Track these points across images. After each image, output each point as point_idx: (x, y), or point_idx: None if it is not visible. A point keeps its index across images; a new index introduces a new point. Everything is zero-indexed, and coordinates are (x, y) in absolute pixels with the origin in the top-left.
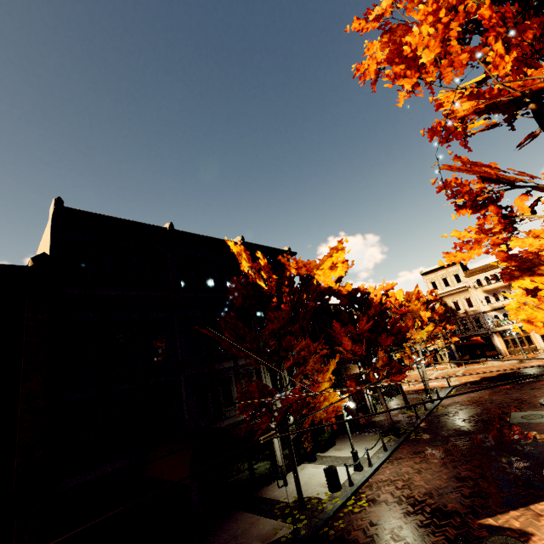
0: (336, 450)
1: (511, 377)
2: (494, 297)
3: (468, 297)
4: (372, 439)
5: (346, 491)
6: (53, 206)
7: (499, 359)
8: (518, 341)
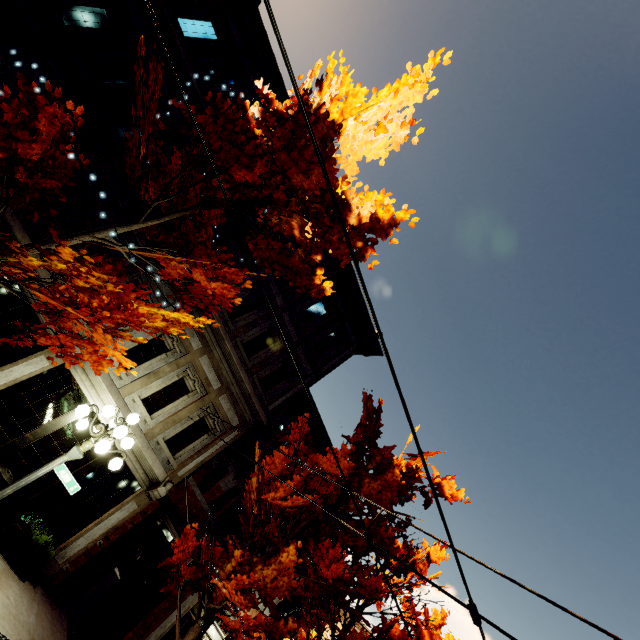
0: None
1: None
2: None
3: None
4: None
5: None
6: None
7: None
8: None
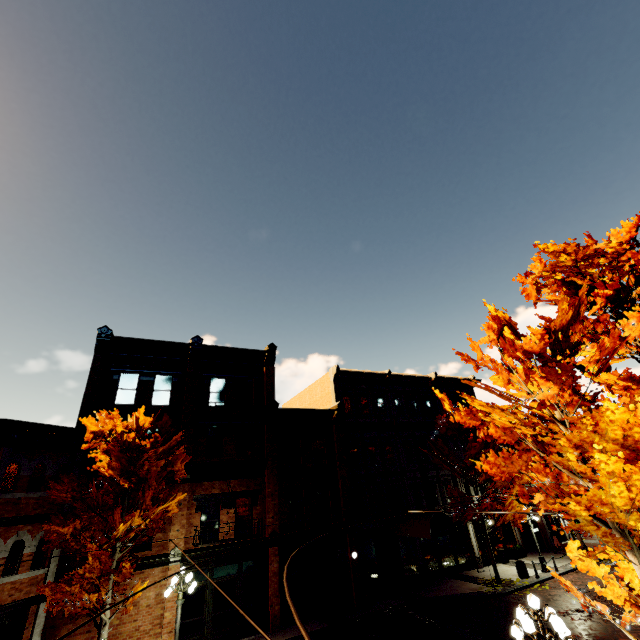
0: (527, 560)
1: None
2: None
3: None
4: (564, 557)
5: (533, 580)
6: (336, 371)
7: None
8: None
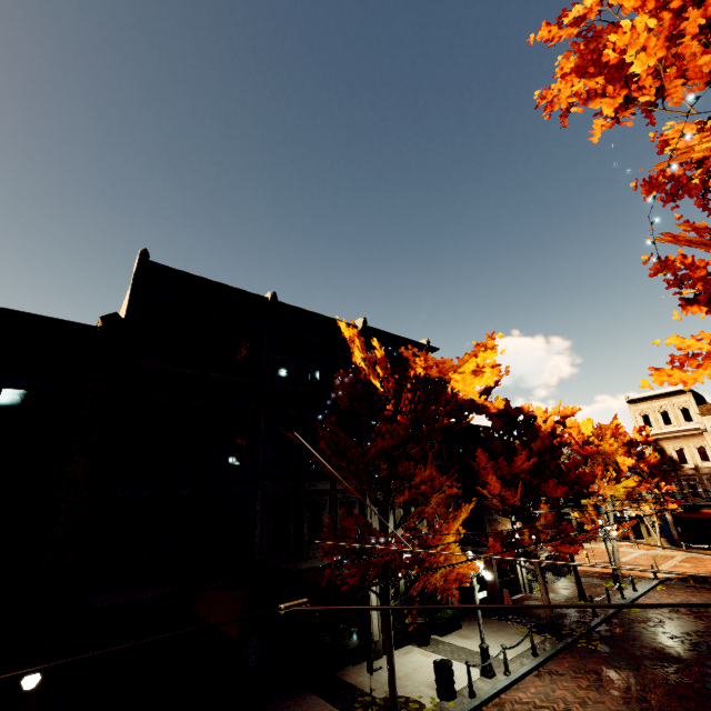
0: (460, 637)
1: None
2: None
3: (702, 446)
4: (518, 632)
5: (462, 704)
6: (138, 260)
7: None
8: None
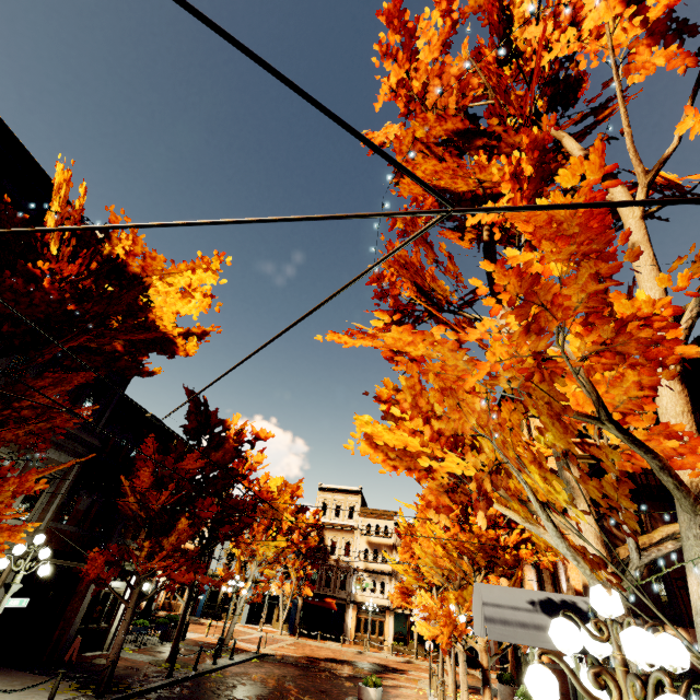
0: None
1: (337, 665)
2: (374, 554)
3: (350, 542)
4: (49, 687)
5: None
6: None
7: (341, 642)
8: (371, 624)
